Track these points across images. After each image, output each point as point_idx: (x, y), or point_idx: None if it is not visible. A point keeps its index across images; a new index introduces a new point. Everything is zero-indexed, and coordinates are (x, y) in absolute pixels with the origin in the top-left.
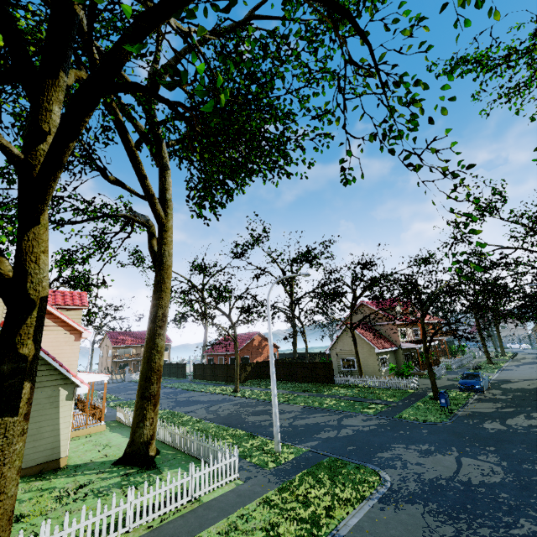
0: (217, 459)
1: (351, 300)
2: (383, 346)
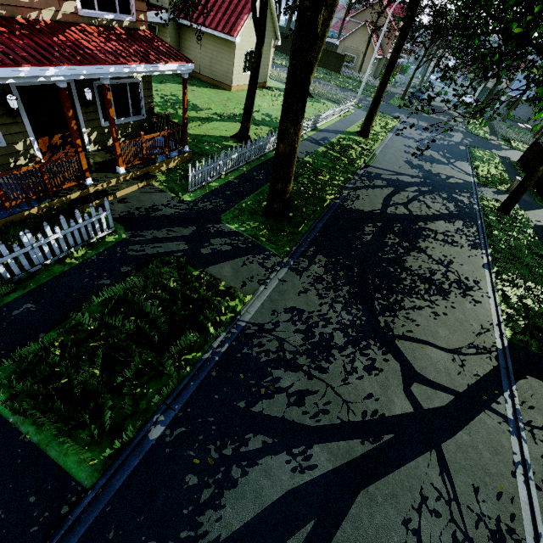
0: (341, 100)
1: (388, 3)
2: (380, 53)
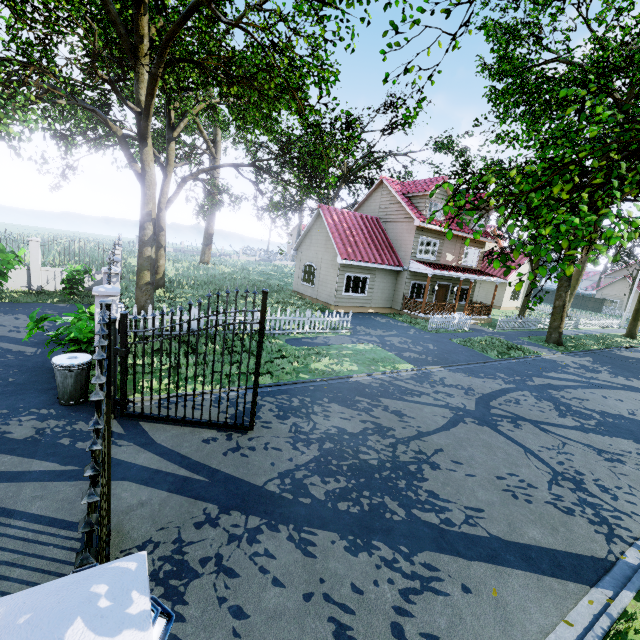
0: None
1: None
2: None
